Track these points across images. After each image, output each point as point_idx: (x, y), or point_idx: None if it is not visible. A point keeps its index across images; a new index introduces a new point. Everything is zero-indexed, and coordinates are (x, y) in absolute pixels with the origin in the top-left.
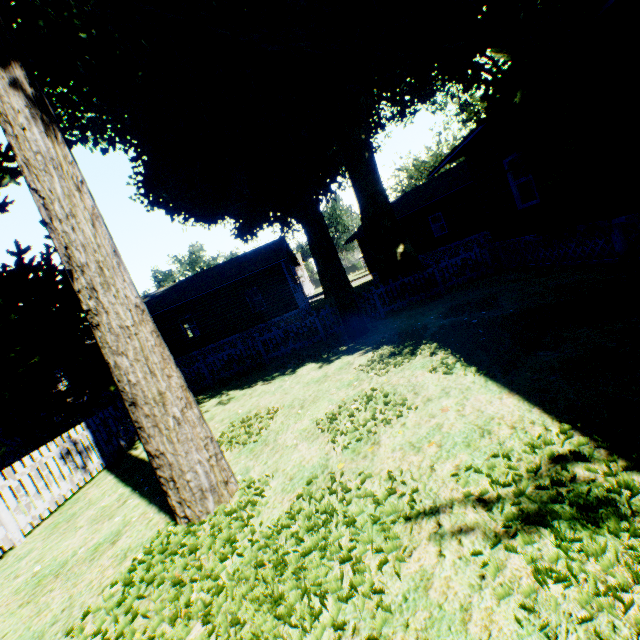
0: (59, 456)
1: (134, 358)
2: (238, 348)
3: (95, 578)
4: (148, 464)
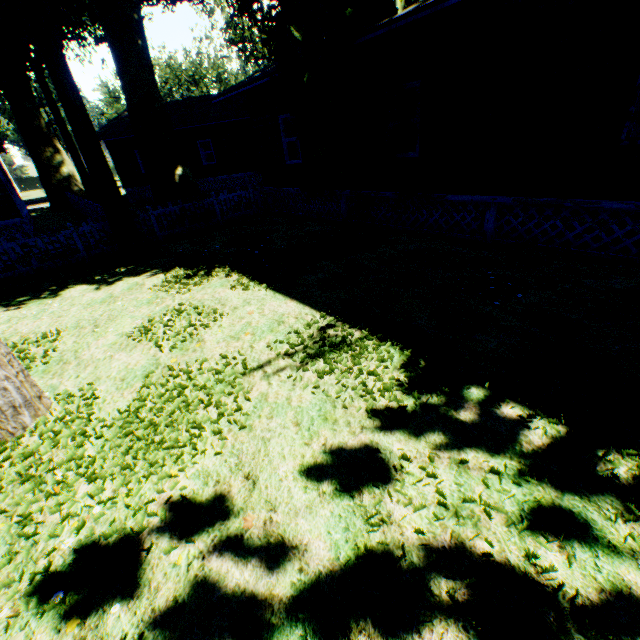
0: None
1: None
2: None
3: None
4: None
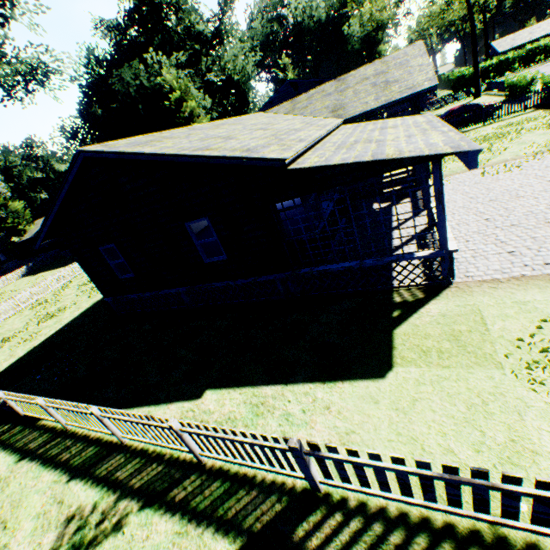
0: None
1: None
2: None
3: None
4: None
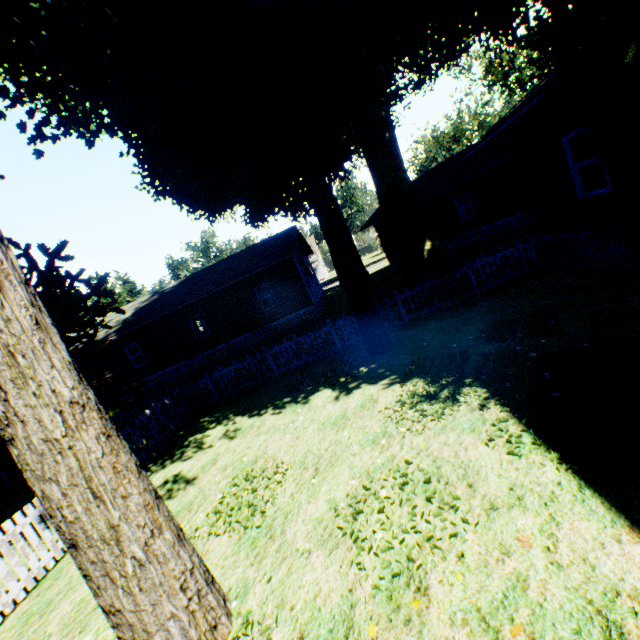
0: (38, 520)
1: (69, 483)
2: (246, 362)
3: None
4: None
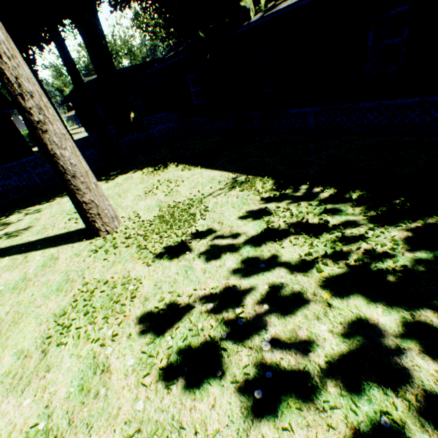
0: None
1: (71, 152)
2: (13, 180)
3: (69, 264)
4: (9, 247)
